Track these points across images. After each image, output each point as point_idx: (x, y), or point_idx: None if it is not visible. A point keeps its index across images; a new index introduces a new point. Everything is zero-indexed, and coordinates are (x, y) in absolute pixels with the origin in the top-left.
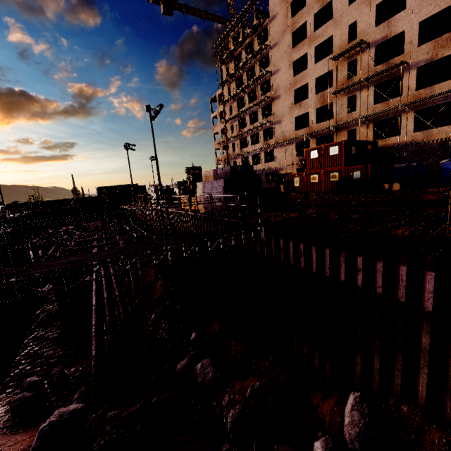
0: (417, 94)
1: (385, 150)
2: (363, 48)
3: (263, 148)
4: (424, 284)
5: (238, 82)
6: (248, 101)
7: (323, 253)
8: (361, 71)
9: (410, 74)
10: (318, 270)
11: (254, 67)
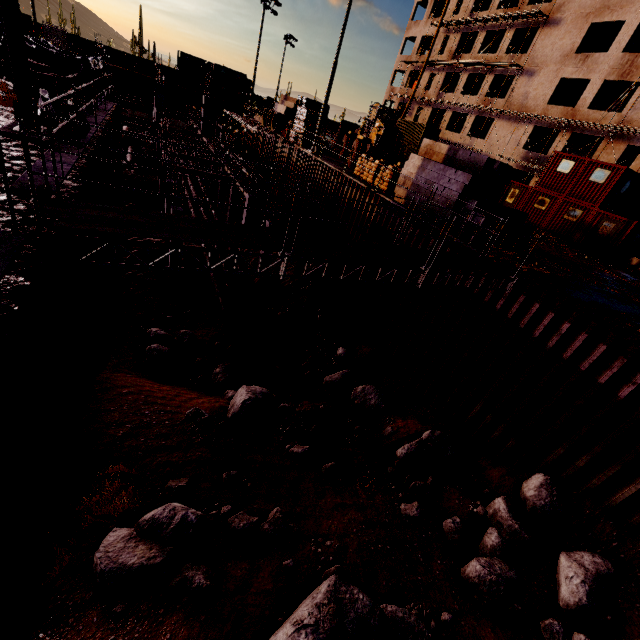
0: None
1: None
2: None
3: (478, 108)
4: None
5: None
6: (499, 2)
7: (592, 345)
8: None
9: None
10: (570, 359)
11: None
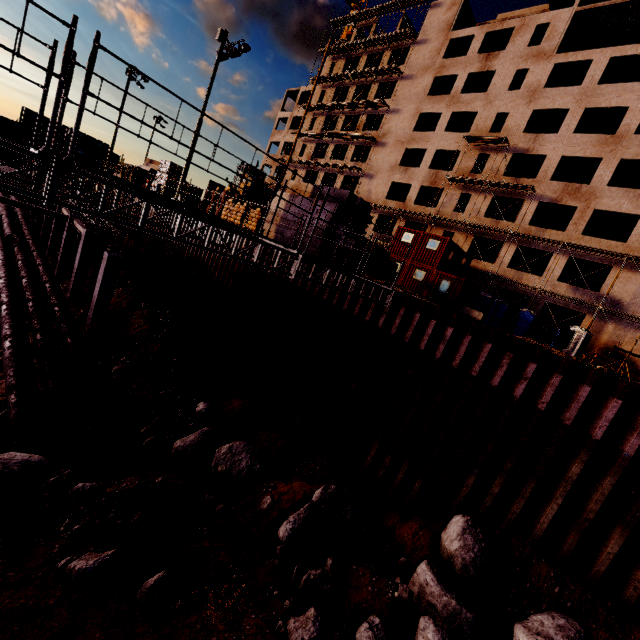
0: (528, 229)
1: (473, 272)
2: (501, 148)
3: None
4: (602, 411)
5: (338, 93)
6: (342, 126)
7: (478, 347)
8: (488, 172)
9: (531, 204)
10: (460, 366)
11: (369, 87)
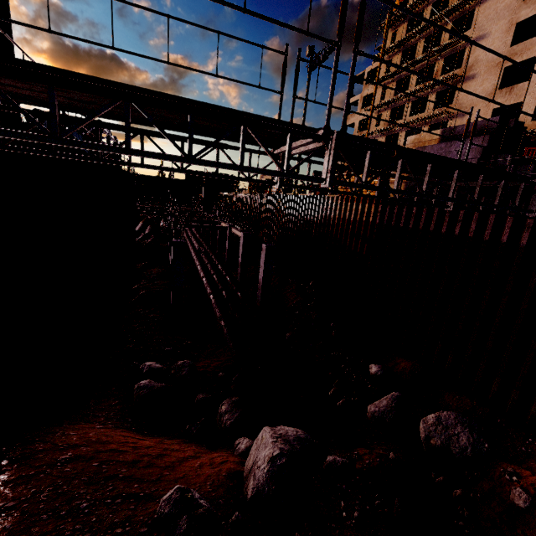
0: None
1: None
2: None
3: None
4: None
5: (405, 55)
6: (415, 82)
7: None
8: None
9: None
10: None
11: (439, 32)
